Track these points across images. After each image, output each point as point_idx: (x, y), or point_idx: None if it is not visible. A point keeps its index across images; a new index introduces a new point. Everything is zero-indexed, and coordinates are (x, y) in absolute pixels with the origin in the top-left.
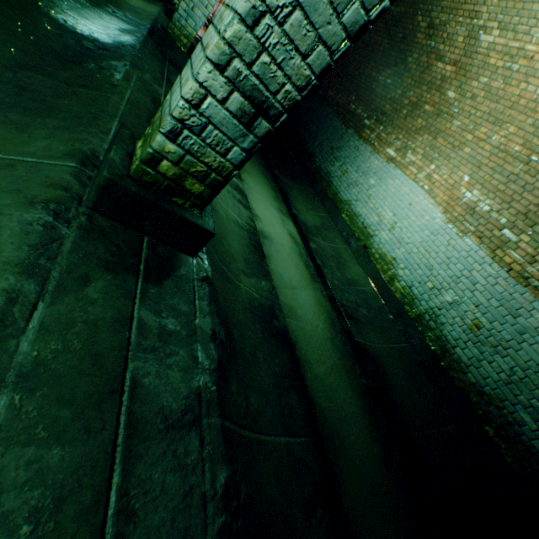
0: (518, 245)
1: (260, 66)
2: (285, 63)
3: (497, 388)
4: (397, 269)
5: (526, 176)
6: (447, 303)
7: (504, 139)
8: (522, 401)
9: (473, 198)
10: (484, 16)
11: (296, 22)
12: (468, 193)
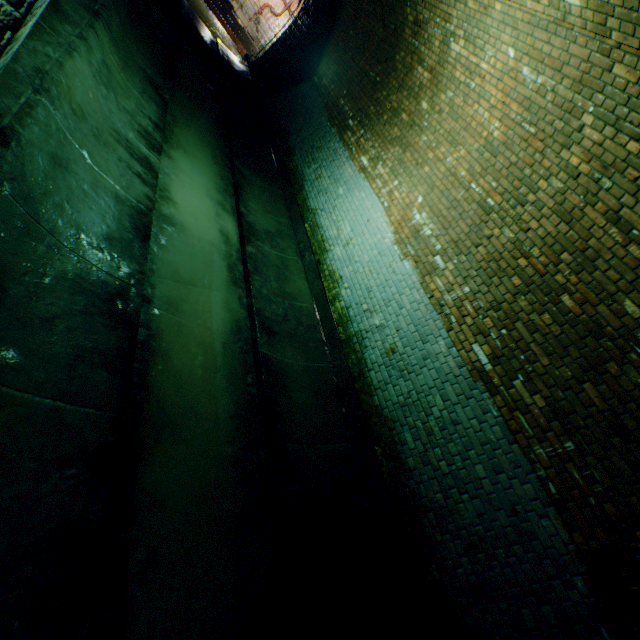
0: (444, 273)
1: None
2: None
3: (394, 410)
4: (342, 288)
5: (465, 203)
6: (375, 326)
7: (455, 162)
8: (410, 422)
9: (421, 221)
10: (455, 21)
11: None
12: (418, 215)
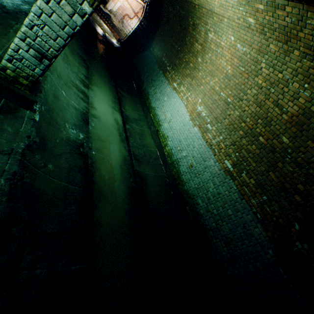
0: (211, 131)
1: (38, 42)
2: (48, 42)
3: (193, 191)
4: (168, 141)
5: (218, 101)
6: (183, 156)
7: (214, 84)
8: (200, 195)
9: (201, 110)
10: (209, 25)
11: (47, 29)
12: (199, 107)
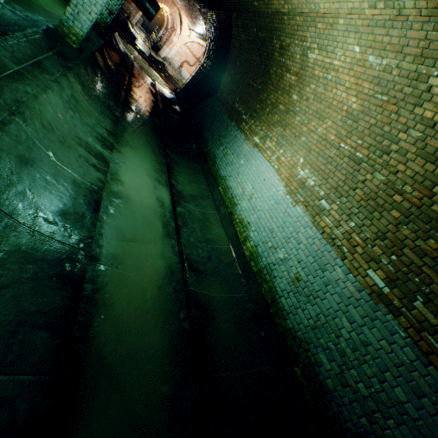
0: (330, 212)
1: None
2: None
3: (306, 333)
4: (250, 231)
5: (338, 159)
6: (280, 259)
7: (325, 130)
8: (322, 344)
9: (305, 175)
10: (309, 40)
11: None
12: (302, 171)
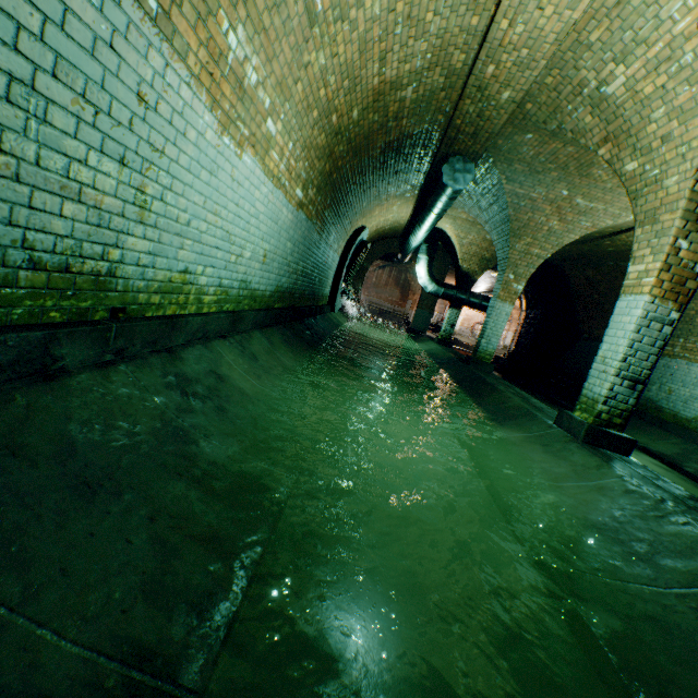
0: None
1: (630, 370)
2: (639, 365)
3: None
4: None
5: None
6: None
7: None
8: None
9: None
10: None
11: (638, 354)
12: None
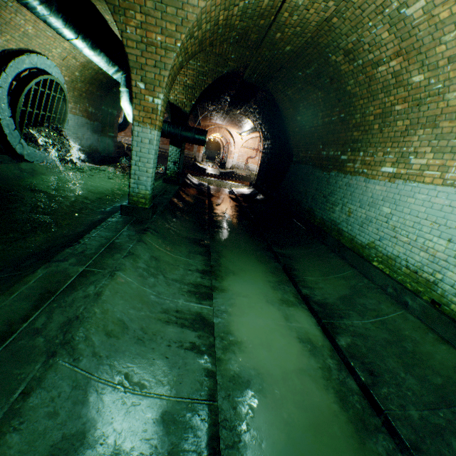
0: None
1: None
2: None
3: None
4: None
5: None
6: None
7: None
8: None
9: None
10: None
11: None
12: None
